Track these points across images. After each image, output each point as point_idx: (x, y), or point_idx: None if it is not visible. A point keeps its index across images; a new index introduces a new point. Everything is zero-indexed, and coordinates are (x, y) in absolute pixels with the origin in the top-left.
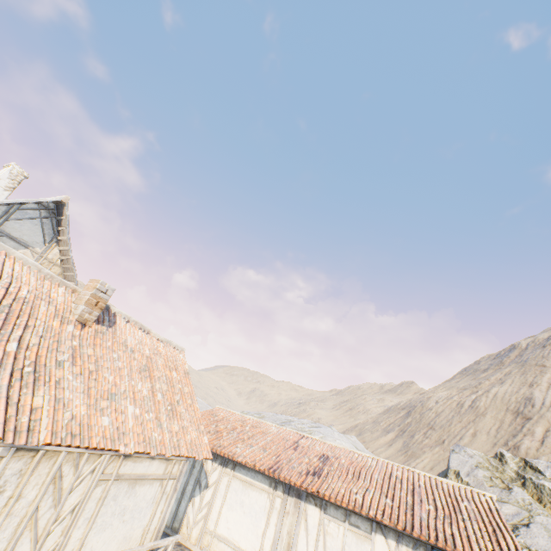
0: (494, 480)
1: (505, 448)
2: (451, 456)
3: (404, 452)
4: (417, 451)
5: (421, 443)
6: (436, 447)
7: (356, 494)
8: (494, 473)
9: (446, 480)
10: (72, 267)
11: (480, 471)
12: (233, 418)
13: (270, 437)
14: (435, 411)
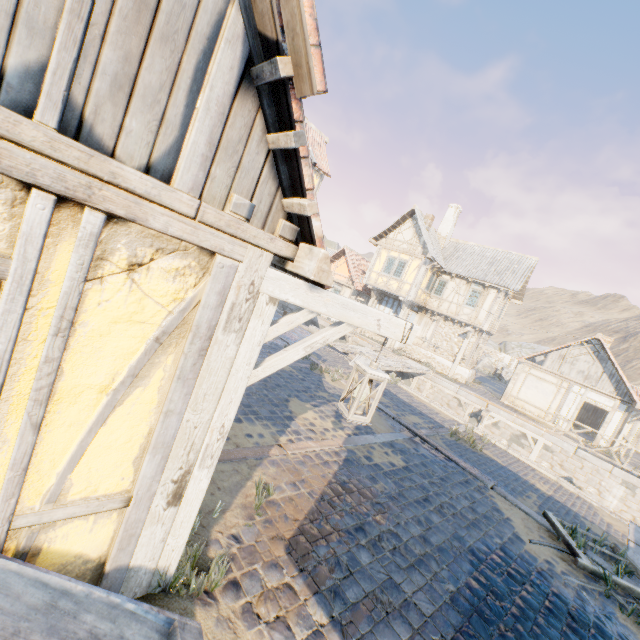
0: None
1: None
2: None
3: None
4: (633, 375)
5: (639, 370)
6: None
7: None
8: None
9: None
10: (523, 294)
11: None
12: None
13: None
14: None
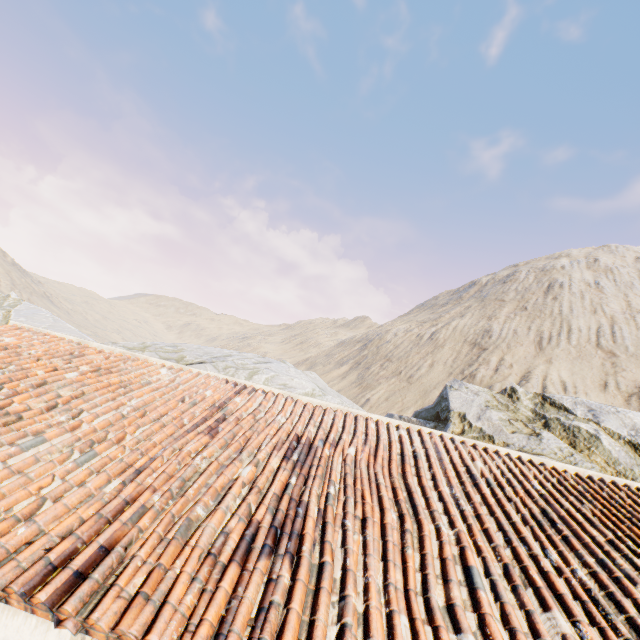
0: (515, 424)
1: (461, 377)
2: (451, 395)
3: (358, 384)
4: (372, 383)
5: (377, 375)
6: (392, 378)
7: (463, 635)
8: (507, 413)
9: (563, 466)
10: None
11: (494, 413)
12: (41, 351)
13: (142, 399)
14: (393, 344)
